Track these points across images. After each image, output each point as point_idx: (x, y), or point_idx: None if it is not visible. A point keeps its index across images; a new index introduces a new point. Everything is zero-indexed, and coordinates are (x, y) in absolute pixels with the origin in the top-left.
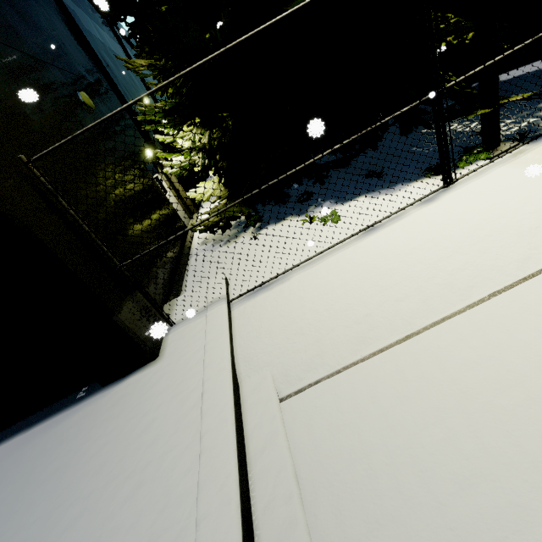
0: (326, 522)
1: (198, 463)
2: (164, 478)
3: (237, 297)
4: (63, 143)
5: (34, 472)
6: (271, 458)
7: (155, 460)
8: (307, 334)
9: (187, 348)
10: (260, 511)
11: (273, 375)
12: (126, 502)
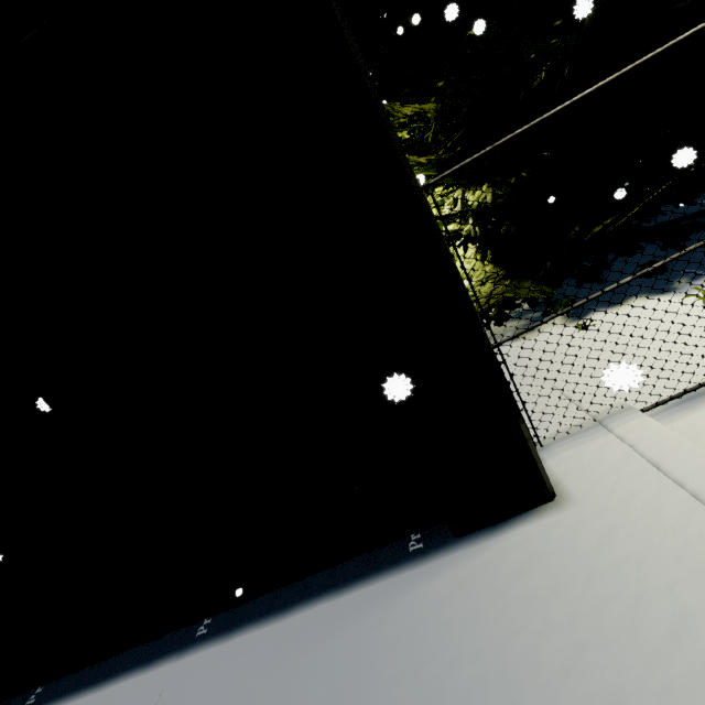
0: None
1: None
2: None
3: (649, 408)
4: (476, 158)
5: (420, 675)
6: None
7: None
8: None
9: (624, 485)
10: None
11: None
12: None
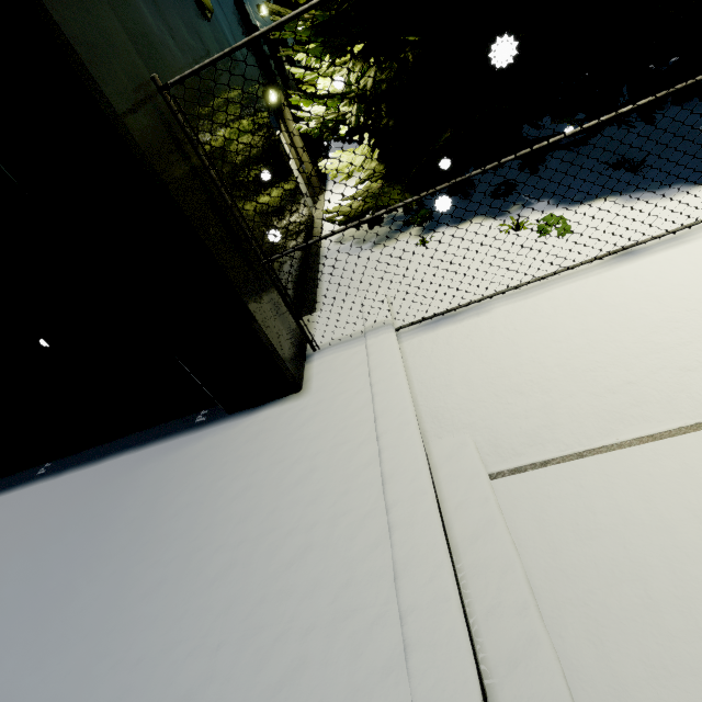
0: (579, 649)
1: (389, 539)
2: (341, 548)
3: (407, 325)
4: (216, 60)
5: (158, 501)
6: (489, 552)
7: (323, 521)
8: (529, 395)
9: (344, 385)
10: (480, 616)
11: (476, 442)
12: (292, 565)
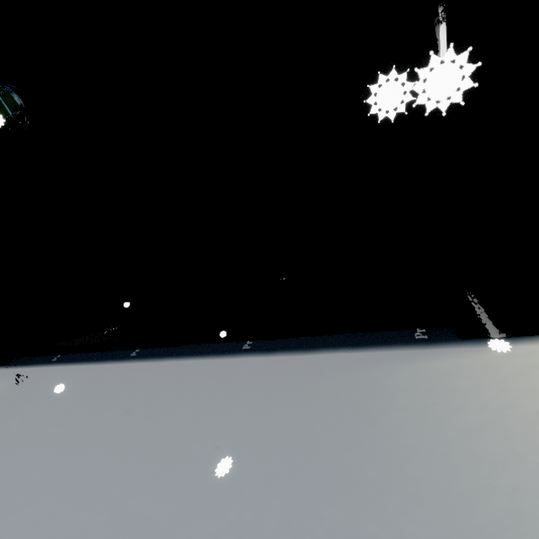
0: None
1: None
2: None
3: None
4: None
5: (427, 410)
6: None
7: None
8: None
9: None
10: None
11: None
12: None
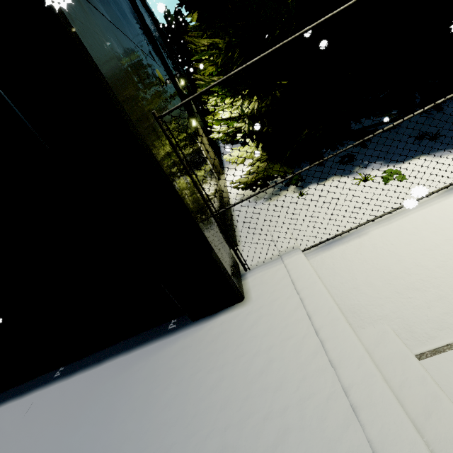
0: None
1: (356, 419)
2: (316, 429)
3: (308, 248)
4: (190, 99)
5: (150, 394)
6: (446, 426)
7: (293, 405)
8: (424, 290)
9: (276, 293)
10: None
11: (394, 330)
12: (277, 447)
